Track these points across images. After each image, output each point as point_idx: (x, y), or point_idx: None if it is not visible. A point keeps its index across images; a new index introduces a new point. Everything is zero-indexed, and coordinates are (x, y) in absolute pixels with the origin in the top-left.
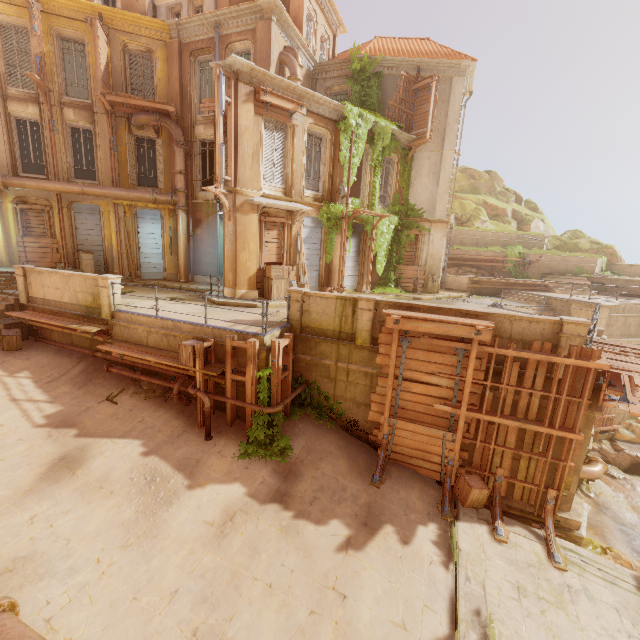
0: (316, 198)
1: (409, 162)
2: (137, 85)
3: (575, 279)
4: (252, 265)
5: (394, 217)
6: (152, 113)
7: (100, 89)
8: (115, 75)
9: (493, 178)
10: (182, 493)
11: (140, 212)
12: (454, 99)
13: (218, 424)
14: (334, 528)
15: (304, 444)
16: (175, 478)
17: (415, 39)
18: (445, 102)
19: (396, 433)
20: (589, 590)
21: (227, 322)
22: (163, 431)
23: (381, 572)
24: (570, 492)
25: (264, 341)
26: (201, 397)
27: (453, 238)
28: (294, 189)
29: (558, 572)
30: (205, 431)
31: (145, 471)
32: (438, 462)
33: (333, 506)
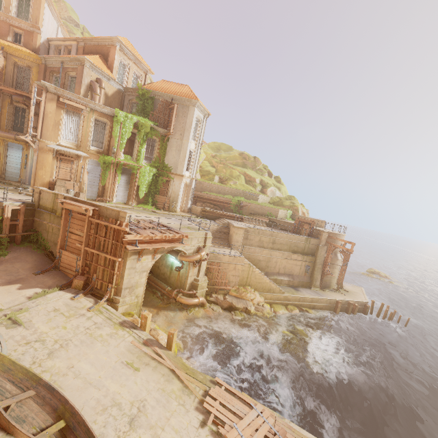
0: (99, 151)
1: (165, 142)
2: (20, 81)
3: (263, 218)
4: (47, 178)
5: (153, 169)
6: (22, 96)
7: None
8: (7, 75)
9: (256, 161)
10: None
11: (10, 144)
12: (190, 116)
13: None
14: None
15: (16, 256)
16: None
17: (181, 84)
18: (186, 117)
19: (62, 256)
20: (92, 317)
21: (1, 197)
22: None
23: None
24: (121, 287)
25: (3, 205)
26: None
27: (206, 187)
28: (82, 145)
29: (86, 311)
30: None
31: None
32: (75, 271)
33: (3, 276)
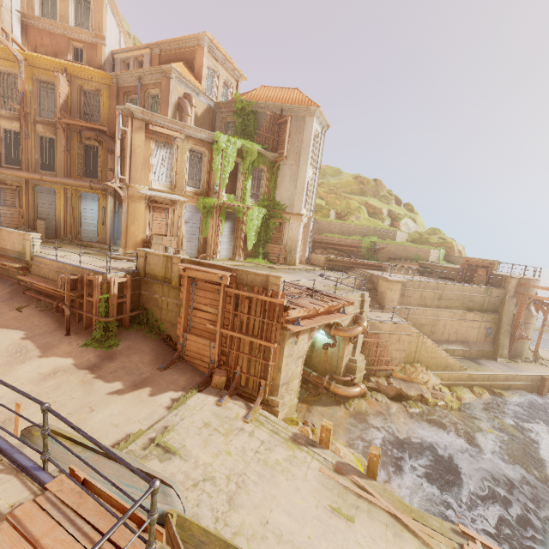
0: (197, 193)
1: (275, 172)
2: (89, 111)
3: (410, 264)
4: (140, 234)
5: (262, 209)
6: (94, 131)
7: (58, 115)
8: (73, 105)
9: (378, 185)
10: (34, 359)
11: (83, 194)
12: (307, 131)
13: (78, 328)
14: (115, 385)
15: (129, 345)
16: (34, 351)
17: (289, 88)
18: (301, 132)
19: (187, 342)
20: (254, 432)
21: (98, 267)
22: (42, 329)
23: (125, 405)
24: (277, 383)
25: (107, 277)
26: (64, 308)
27: (324, 227)
28: (177, 186)
29: (243, 423)
30: (66, 330)
31: (18, 346)
32: (208, 362)
33: (124, 376)
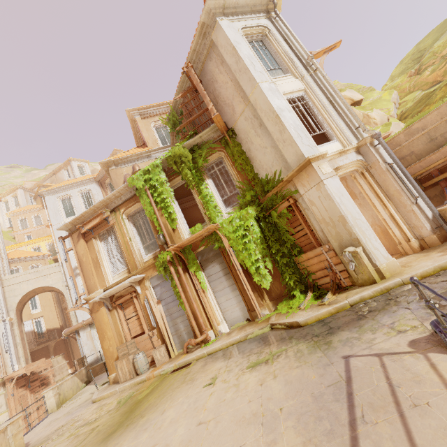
0: (156, 256)
1: (233, 144)
2: None
3: None
4: (114, 348)
5: (245, 210)
6: None
7: None
8: None
9: None
10: None
11: None
12: (224, 48)
13: None
14: None
15: None
16: None
17: None
18: (223, 61)
19: None
20: None
21: None
22: None
23: None
24: None
25: None
26: None
27: (442, 124)
28: (130, 265)
29: None
30: None
31: None
32: None
33: None
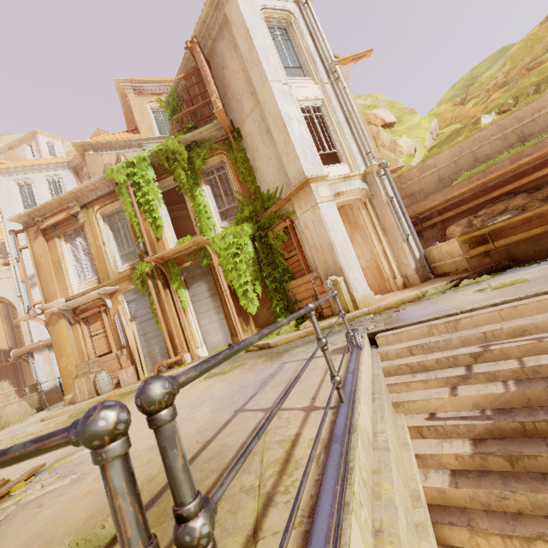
0: (134, 267)
1: (237, 148)
2: None
3: None
4: (73, 367)
5: (240, 227)
6: None
7: None
8: None
9: None
10: None
11: None
12: (237, 29)
13: None
14: None
15: None
16: None
17: None
18: (236, 44)
19: None
20: None
21: None
22: None
23: None
24: None
25: None
26: None
27: (452, 165)
28: (101, 275)
29: None
30: None
31: None
32: None
33: None
